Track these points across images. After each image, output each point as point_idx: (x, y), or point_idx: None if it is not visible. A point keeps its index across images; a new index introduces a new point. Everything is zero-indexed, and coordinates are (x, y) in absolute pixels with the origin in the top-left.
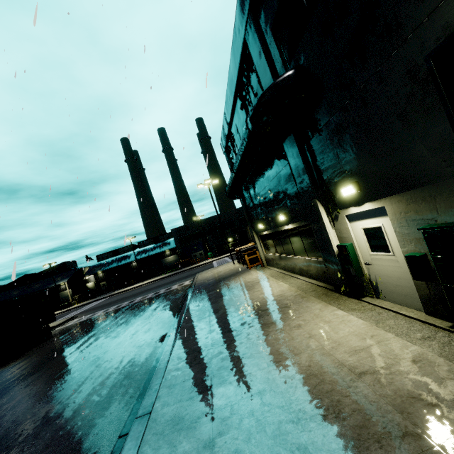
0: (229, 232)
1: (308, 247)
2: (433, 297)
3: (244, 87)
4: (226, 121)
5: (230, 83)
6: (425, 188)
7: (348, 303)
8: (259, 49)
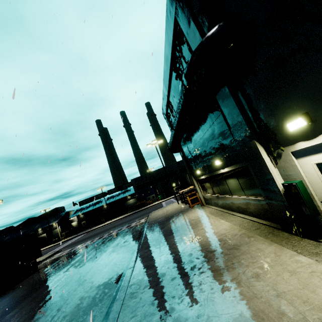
0: (173, 179)
1: (245, 187)
2: None
3: (177, 60)
4: (165, 93)
5: (166, 60)
6: None
7: (305, 245)
8: (188, 19)
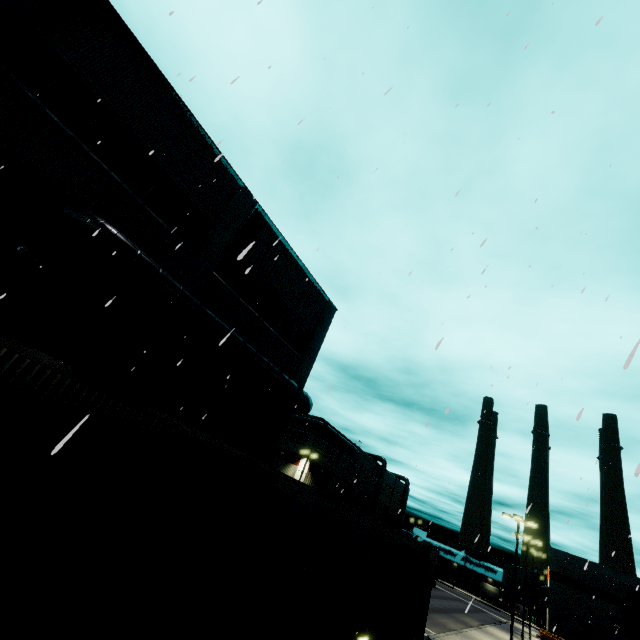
0: None
1: None
2: None
3: None
4: None
5: None
6: None
7: None
8: None
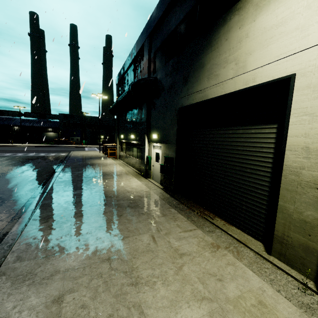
0: (103, 132)
1: (138, 154)
2: (162, 179)
3: (137, 62)
4: (123, 69)
5: (131, 53)
6: (169, 144)
7: (142, 179)
8: (147, 55)
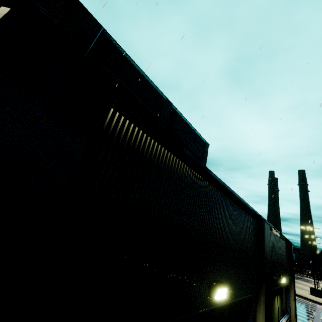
0: None
1: None
2: None
3: None
4: None
5: None
6: None
7: None
8: None
